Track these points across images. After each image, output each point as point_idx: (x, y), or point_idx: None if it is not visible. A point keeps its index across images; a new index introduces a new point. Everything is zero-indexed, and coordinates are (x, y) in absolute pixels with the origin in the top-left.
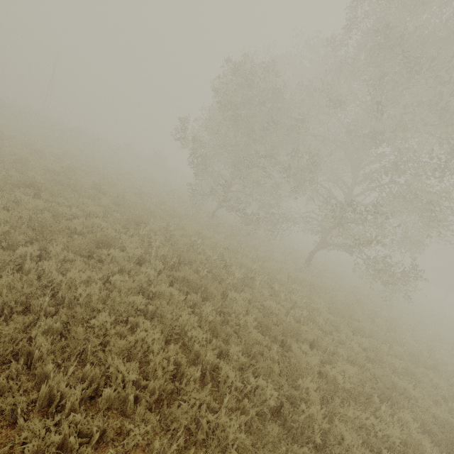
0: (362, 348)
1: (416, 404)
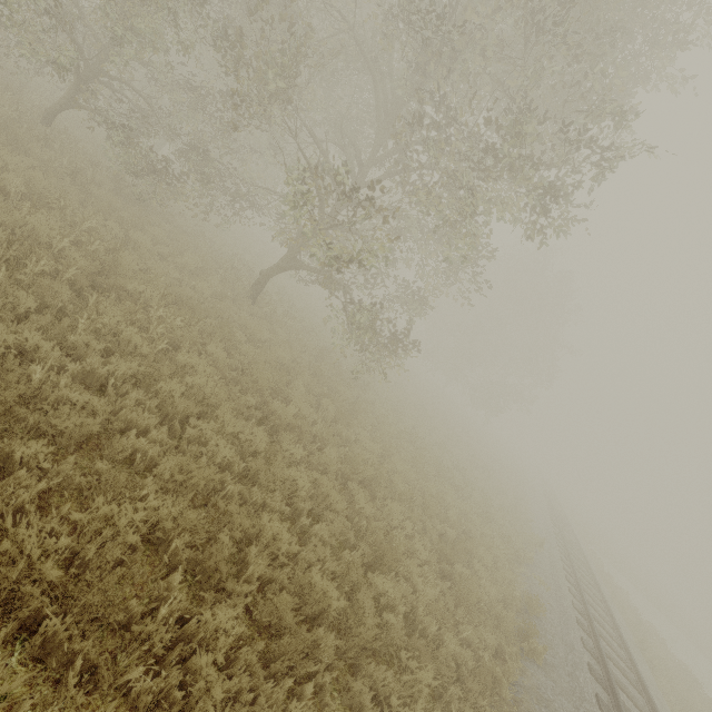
0: (251, 451)
1: (296, 559)
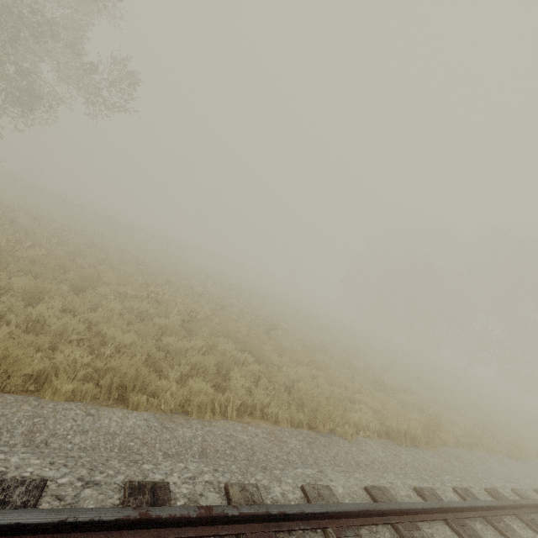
0: None
1: None
